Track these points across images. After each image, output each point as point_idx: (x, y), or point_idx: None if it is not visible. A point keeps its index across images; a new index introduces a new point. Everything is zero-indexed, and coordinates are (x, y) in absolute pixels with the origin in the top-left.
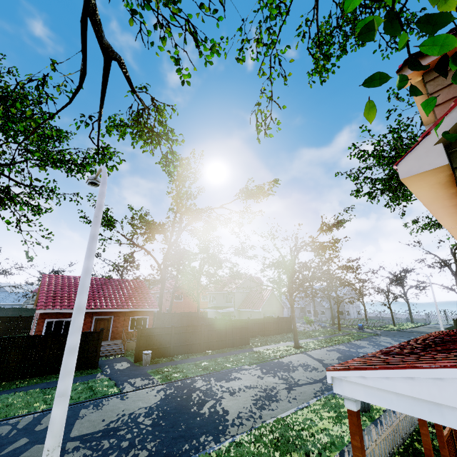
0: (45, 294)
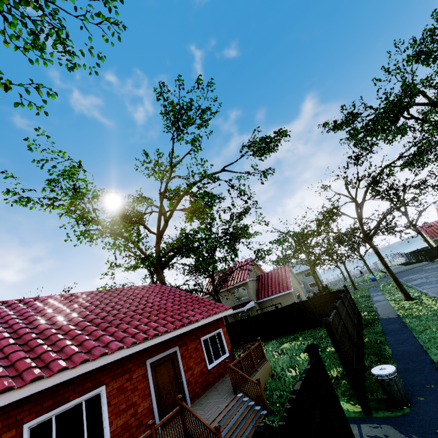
0: None
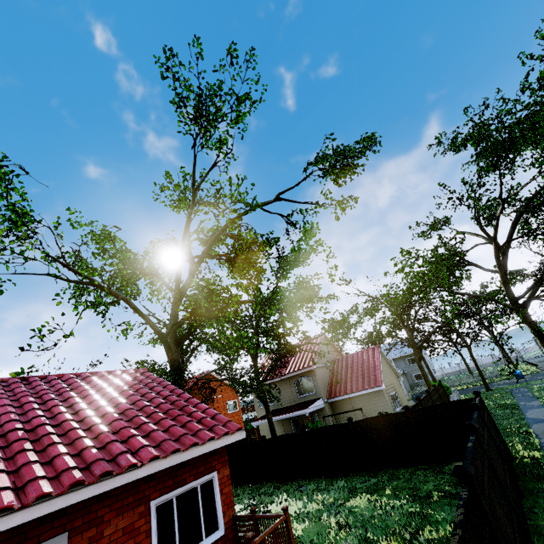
0: None
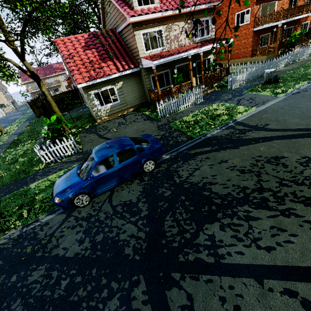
0: None
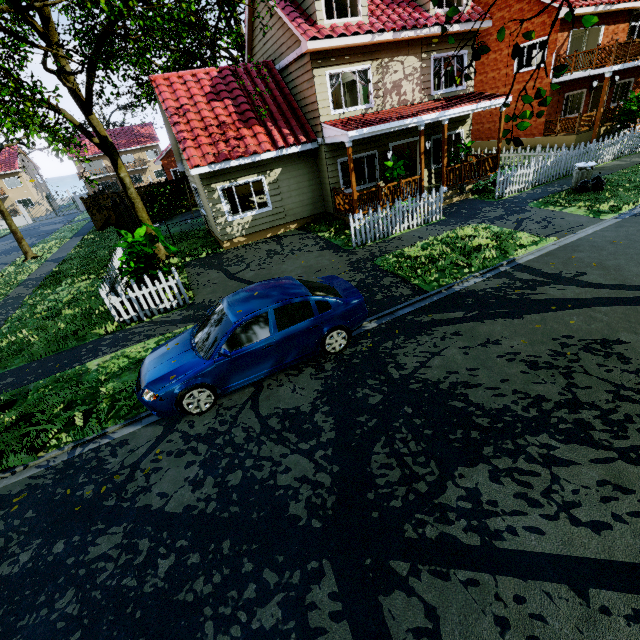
0: None
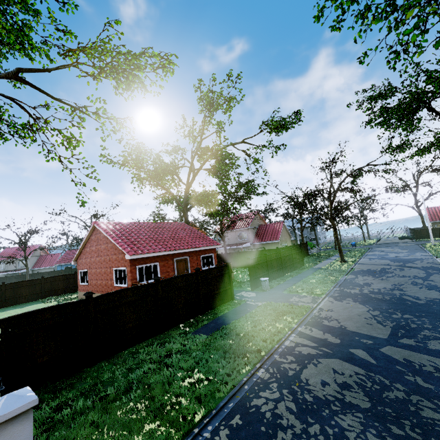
0: (120, 240)
